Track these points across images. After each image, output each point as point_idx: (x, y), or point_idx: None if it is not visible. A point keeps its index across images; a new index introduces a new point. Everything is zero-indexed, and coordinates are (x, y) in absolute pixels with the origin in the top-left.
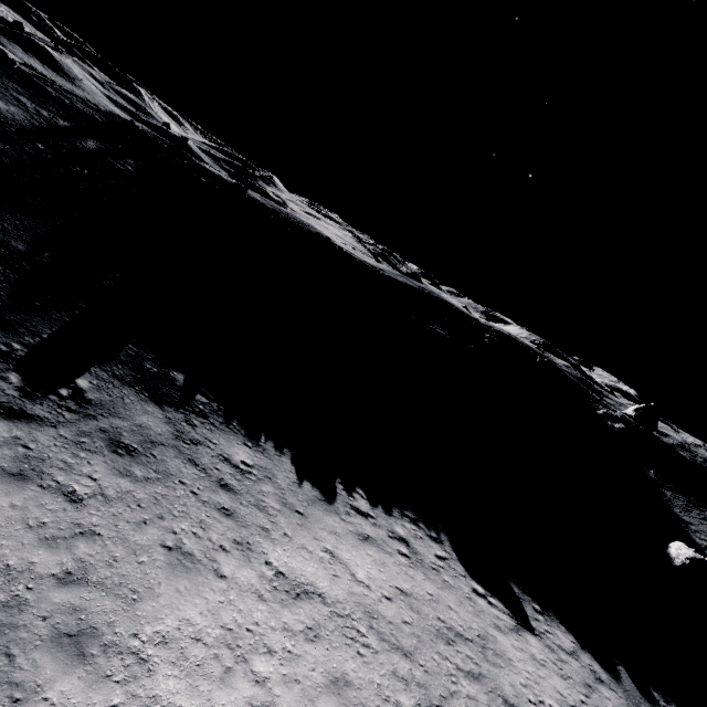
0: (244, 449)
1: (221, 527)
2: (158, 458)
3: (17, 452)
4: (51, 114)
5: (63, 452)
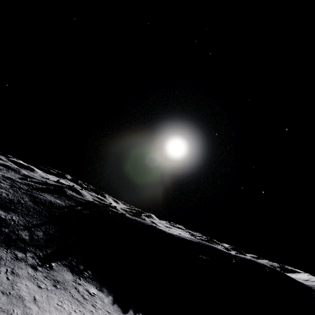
0: (95, 289)
1: (77, 306)
2: (65, 285)
3: (31, 275)
4: (71, 202)
5: (41, 277)
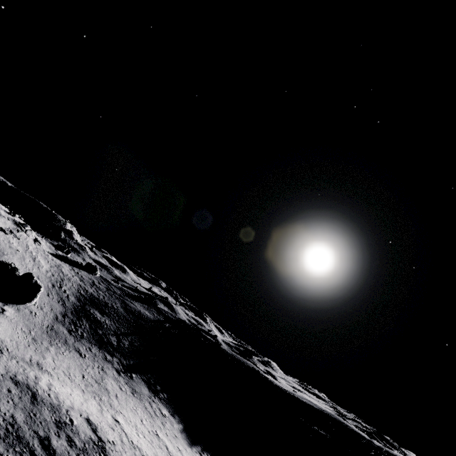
0: (168, 412)
1: (148, 417)
2: (141, 396)
3: (116, 377)
4: (160, 317)
5: (123, 382)
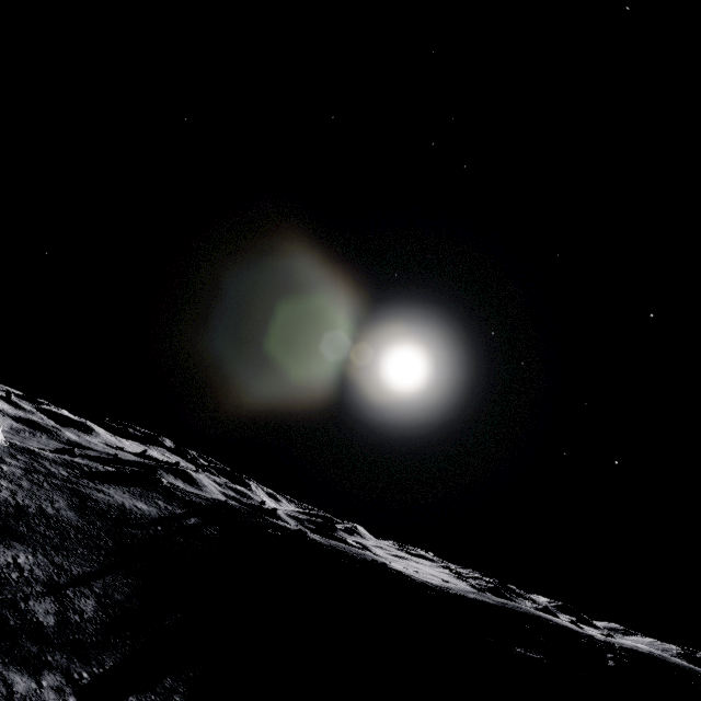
0: None
1: None
2: None
3: None
4: (174, 507)
5: None
